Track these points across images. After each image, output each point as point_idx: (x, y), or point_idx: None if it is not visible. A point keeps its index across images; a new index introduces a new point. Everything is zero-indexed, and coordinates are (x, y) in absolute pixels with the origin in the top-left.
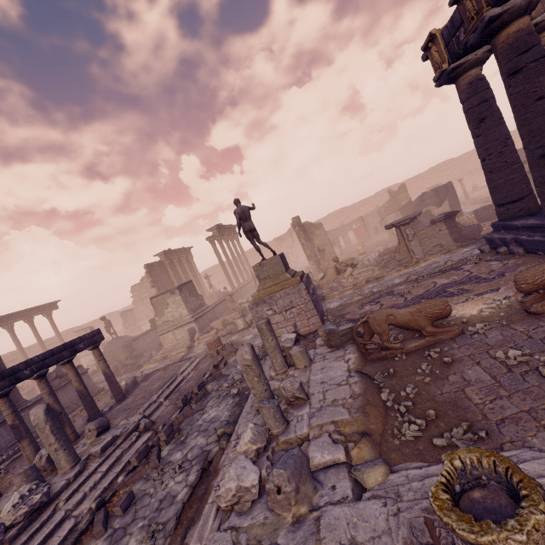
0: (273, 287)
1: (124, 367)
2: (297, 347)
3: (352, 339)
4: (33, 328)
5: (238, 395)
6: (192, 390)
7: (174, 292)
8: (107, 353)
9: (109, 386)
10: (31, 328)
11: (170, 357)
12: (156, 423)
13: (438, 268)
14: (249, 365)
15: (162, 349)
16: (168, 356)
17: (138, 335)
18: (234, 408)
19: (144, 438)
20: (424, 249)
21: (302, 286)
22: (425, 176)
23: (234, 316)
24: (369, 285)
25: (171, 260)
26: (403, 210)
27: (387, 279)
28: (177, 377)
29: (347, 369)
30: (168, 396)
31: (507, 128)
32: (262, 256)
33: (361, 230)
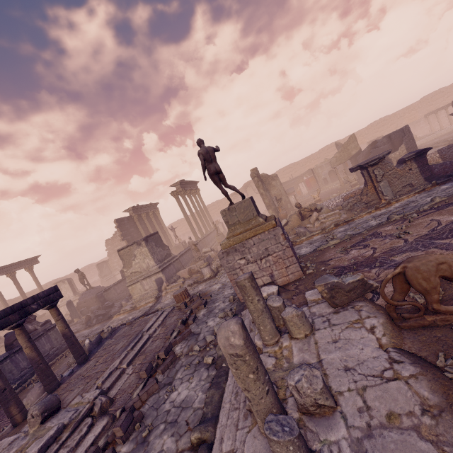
0: (245, 233)
1: (96, 317)
2: (293, 308)
3: (362, 295)
4: (15, 281)
5: (212, 366)
6: (157, 355)
7: (140, 244)
8: (82, 304)
9: (69, 347)
10: (14, 281)
11: (139, 307)
12: (115, 402)
13: (426, 206)
14: (239, 355)
15: (132, 299)
16: (136, 306)
17: (109, 286)
18: (211, 390)
19: (97, 430)
20: (393, 189)
21: (279, 231)
22: (364, 132)
23: (200, 265)
24: (339, 229)
25: (139, 215)
26: (353, 159)
27: (358, 222)
28: (143, 335)
29: (378, 344)
30: (131, 360)
31: None
32: (230, 200)
33: (311, 181)
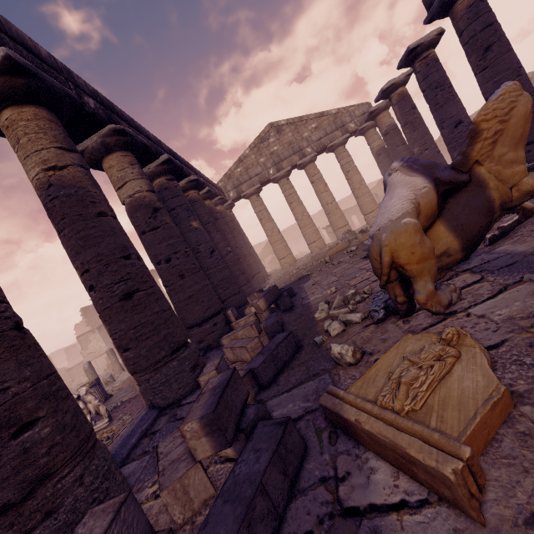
0: None
1: None
2: None
3: None
4: None
5: None
6: None
7: (94, 331)
8: None
9: None
10: None
11: None
12: None
13: None
14: (87, 370)
15: None
16: None
17: (72, 366)
18: None
19: None
20: None
21: None
22: (316, 217)
23: None
24: None
25: None
26: None
27: None
28: None
29: None
30: None
31: (246, 238)
32: None
33: None
